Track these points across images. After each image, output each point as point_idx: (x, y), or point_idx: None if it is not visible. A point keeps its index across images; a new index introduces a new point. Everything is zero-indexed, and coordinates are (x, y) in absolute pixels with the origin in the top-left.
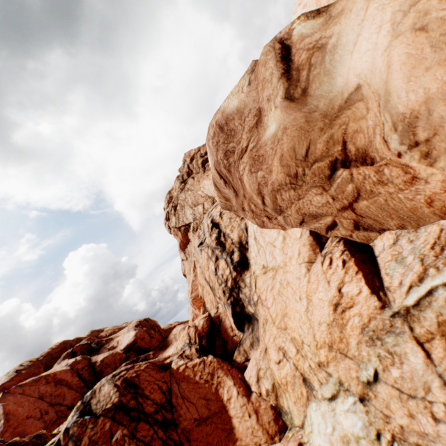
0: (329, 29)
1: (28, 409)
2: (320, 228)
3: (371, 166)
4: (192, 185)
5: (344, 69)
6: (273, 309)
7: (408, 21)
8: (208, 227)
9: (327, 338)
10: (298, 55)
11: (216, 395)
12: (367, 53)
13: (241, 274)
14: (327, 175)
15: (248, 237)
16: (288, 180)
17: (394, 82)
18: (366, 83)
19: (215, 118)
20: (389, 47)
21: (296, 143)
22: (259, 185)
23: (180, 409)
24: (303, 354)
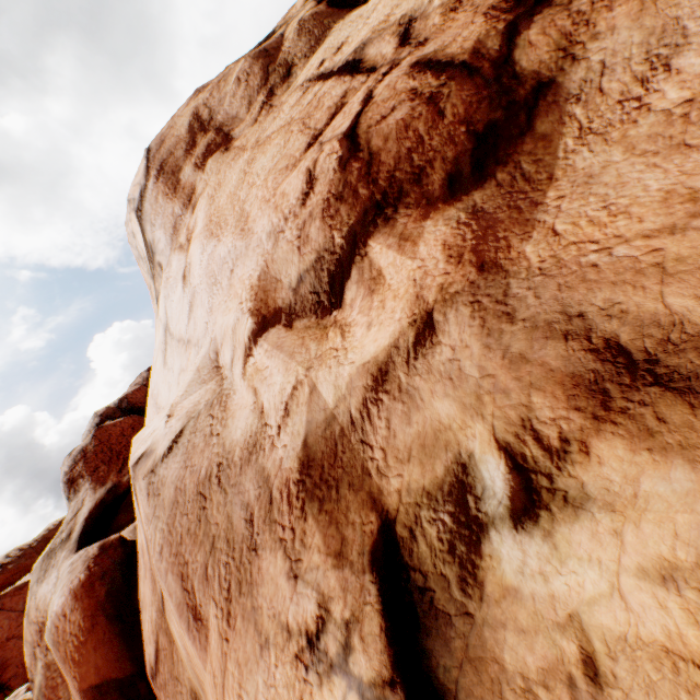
0: None
1: (9, 628)
2: None
3: None
4: None
5: None
6: None
7: None
8: None
9: None
10: None
11: None
12: None
13: None
14: None
15: None
16: None
17: None
18: None
19: None
20: None
21: None
22: None
23: None
24: None
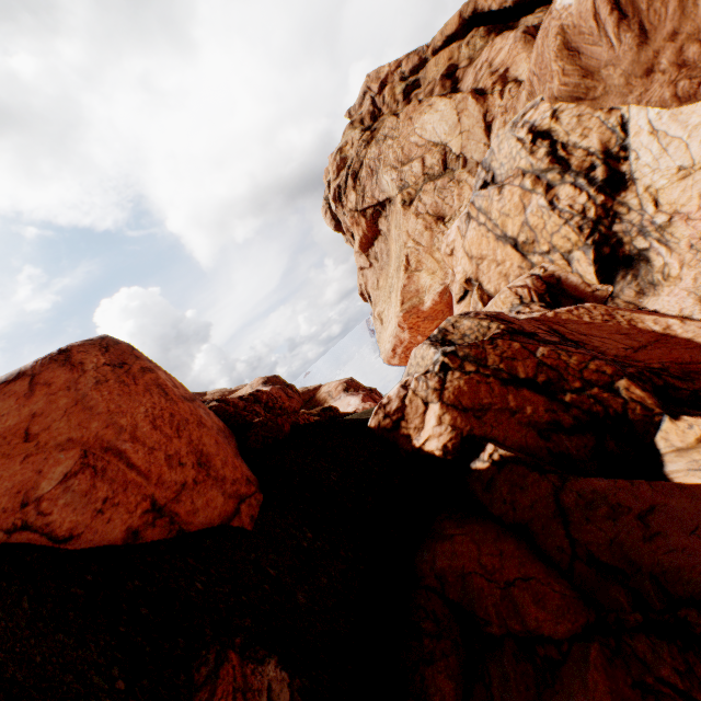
0: None
1: None
2: None
3: None
4: (395, 128)
5: None
6: None
7: None
8: (523, 142)
9: None
10: None
11: (635, 330)
12: None
13: (613, 199)
14: None
15: (627, 139)
16: None
17: None
18: None
19: None
20: None
21: None
22: None
23: (591, 343)
24: None
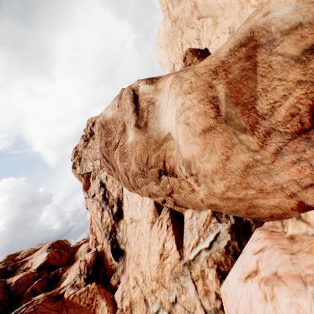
0: (156, 95)
1: None
2: (159, 201)
3: (176, 178)
4: (93, 144)
5: (163, 121)
6: (134, 249)
7: (182, 118)
8: (98, 186)
9: (156, 275)
10: (142, 102)
11: None
12: (170, 121)
13: (118, 222)
14: (158, 176)
15: (123, 196)
16: (140, 171)
17: (180, 143)
18: (172, 134)
19: (99, 118)
20: (176, 126)
21: (142, 153)
22: (125, 169)
23: None
24: (146, 283)
